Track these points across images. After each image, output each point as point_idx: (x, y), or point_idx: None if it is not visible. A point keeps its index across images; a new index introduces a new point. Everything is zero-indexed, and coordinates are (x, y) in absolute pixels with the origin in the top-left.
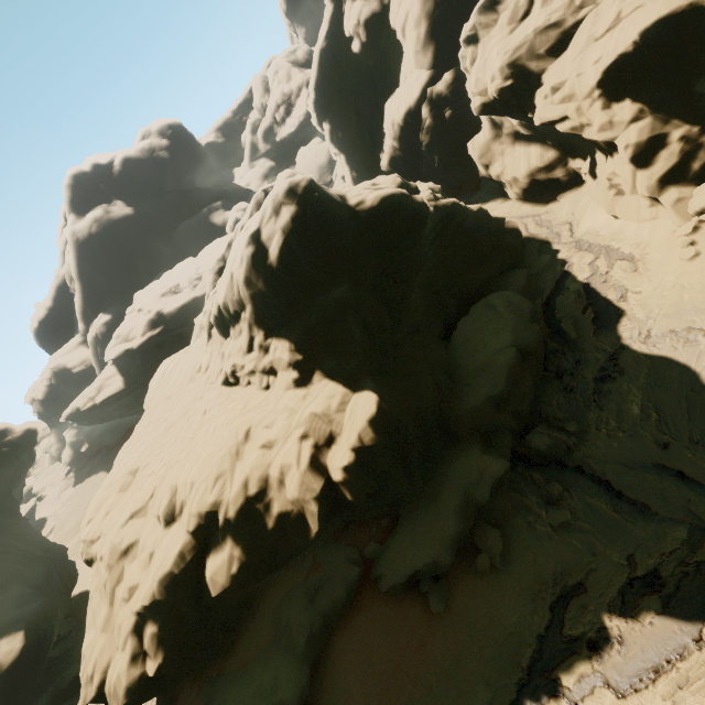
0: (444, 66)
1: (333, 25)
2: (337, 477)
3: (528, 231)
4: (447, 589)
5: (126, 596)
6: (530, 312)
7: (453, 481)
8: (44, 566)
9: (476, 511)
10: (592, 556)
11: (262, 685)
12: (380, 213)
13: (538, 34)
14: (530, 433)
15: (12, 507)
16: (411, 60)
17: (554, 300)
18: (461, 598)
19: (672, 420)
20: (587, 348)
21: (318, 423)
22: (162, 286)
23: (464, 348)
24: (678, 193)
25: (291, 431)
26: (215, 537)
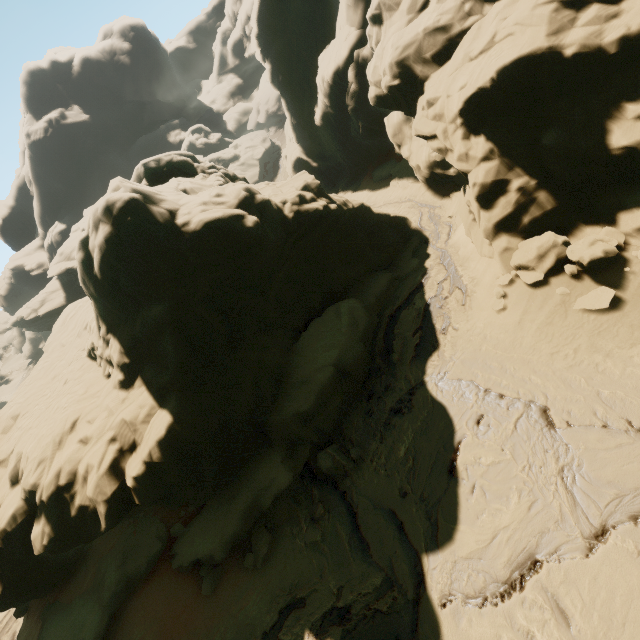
0: None
1: None
2: (128, 484)
3: (420, 223)
4: (220, 576)
5: None
6: (364, 329)
7: (251, 483)
8: None
9: (257, 515)
10: (319, 578)
11: (75, 622)
12: (204, 237)
13: (427, 35)
14: (321, 452)
15: None
16: (343, 13)
17: (400, 313)
18: (226, 586)
19: (419, 471)
20: (400, 375)
21: (126, 430)
22: None
23: (300, 355)
24: (507, 242)
25: (104, 432)
26: (37, 509)
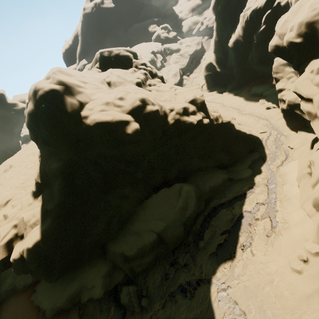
0: None
1: None
2: (10, 259)
3: (266, 141)
4: None
5: None
6: (189, 216)
7: (83, 278)
8: None
9: (76, 303)
10: None
11: None
12: (94, 131)
13: None
14: (126, 287)
15: (11, 136)
16: None
17: (220, 209)
18: None
19: None
20: (198, 260)
21: (22, 225)
22: None
23: (144, 211)
24: None
25: (14, 218)
26: None
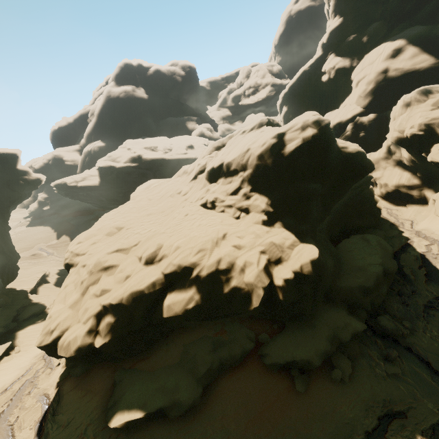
0: (371, 110)
1: (316, 62)
2: (279, 282)
3: (382, 215)
4: (308, 381)
5: (97, 293)
6: (392, 253)
7: (326, 321)
8: (6, 260)
9: (339, 344)
10: (413, 399)
11: (165, 386)
12: (353, 158)
13: None
14: (381, 316)
15: (6, 216)
16: (354, 98)
17: (400, 254)
18: (316, 389)
19: None
20: (420, 287)
21: (274, 249)
22: (147, 143)
23: (347, 254)
24: None
25: (255, 245)
26: (182, 282)
